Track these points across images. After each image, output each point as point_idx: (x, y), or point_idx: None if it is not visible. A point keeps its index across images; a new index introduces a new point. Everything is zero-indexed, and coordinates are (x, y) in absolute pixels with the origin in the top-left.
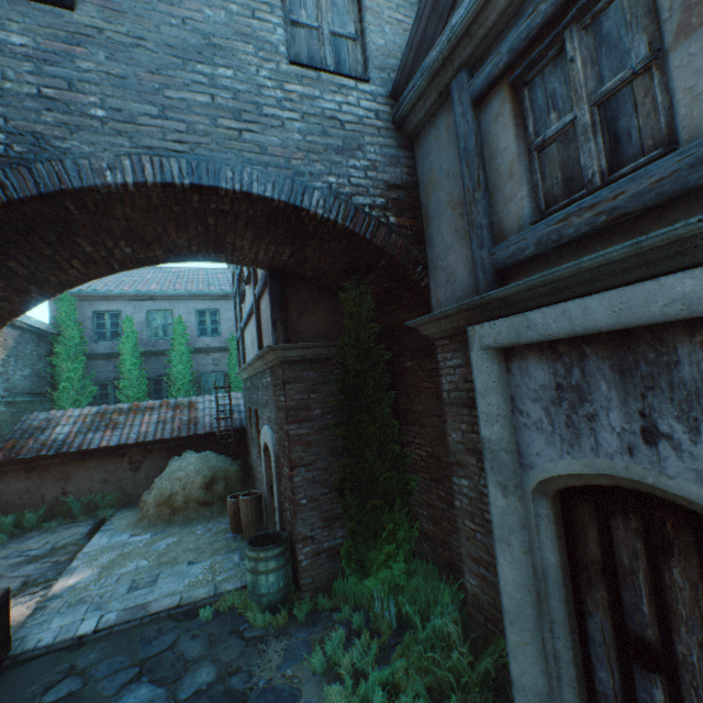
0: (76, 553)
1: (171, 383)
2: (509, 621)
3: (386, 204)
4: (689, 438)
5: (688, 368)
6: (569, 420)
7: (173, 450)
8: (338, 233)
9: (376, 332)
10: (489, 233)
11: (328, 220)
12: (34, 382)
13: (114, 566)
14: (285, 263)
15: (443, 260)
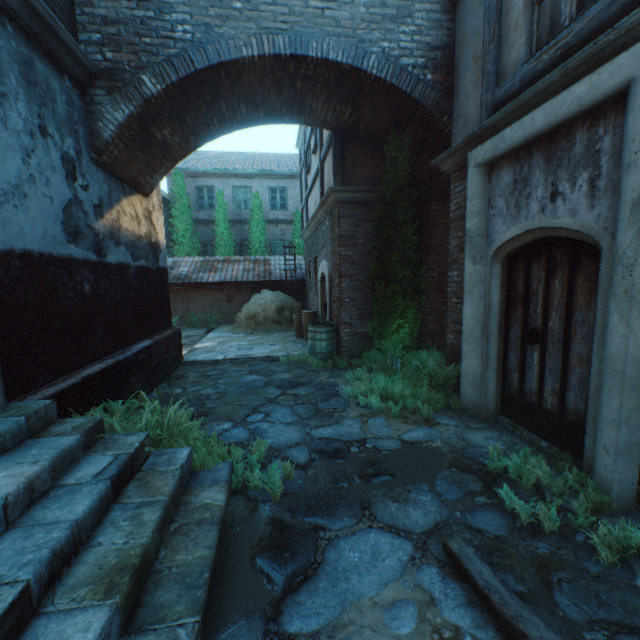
0: (201, 338)
1: (251, 246)
2: (464, 340)
3: (425, 64)
4: (570, 191)
5: (578, 147)
6: (517, 202)
7: (254, 291)
8: (386, 90)
9: (408, 173)
10: (494, 78)
11: (380, 78)
12: None
13: (226, 342)
14: (345, 123)
15: (463, 108)
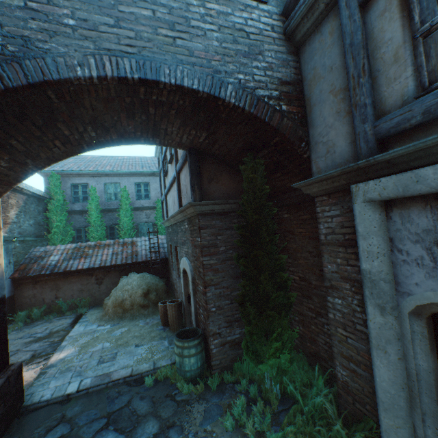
0: (64, 336)
1: (120, 229)
2: (383, 408)
3: (279, 96)
4: None
5: None
6: None
7: (122, 272)
8: (244, 118)
9: (268, 192)
10: (372, 110)
11: (238, 107)
12: (36, 228)
13: (88, 346)
14: (200, 144)
15: (324, 137)
